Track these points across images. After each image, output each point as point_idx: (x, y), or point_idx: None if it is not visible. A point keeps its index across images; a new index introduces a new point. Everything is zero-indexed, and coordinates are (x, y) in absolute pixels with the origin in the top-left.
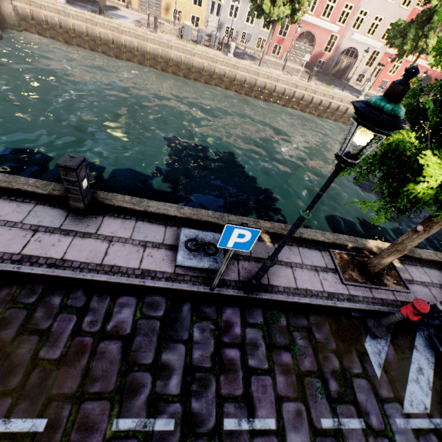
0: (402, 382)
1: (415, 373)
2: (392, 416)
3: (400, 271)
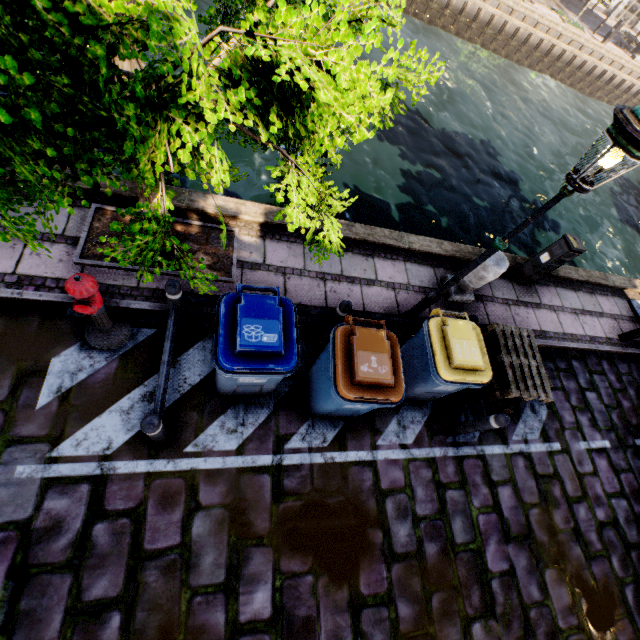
0: (91, 413)
1: (135, 400)
2: (14, 463)
3: (247, 249)
